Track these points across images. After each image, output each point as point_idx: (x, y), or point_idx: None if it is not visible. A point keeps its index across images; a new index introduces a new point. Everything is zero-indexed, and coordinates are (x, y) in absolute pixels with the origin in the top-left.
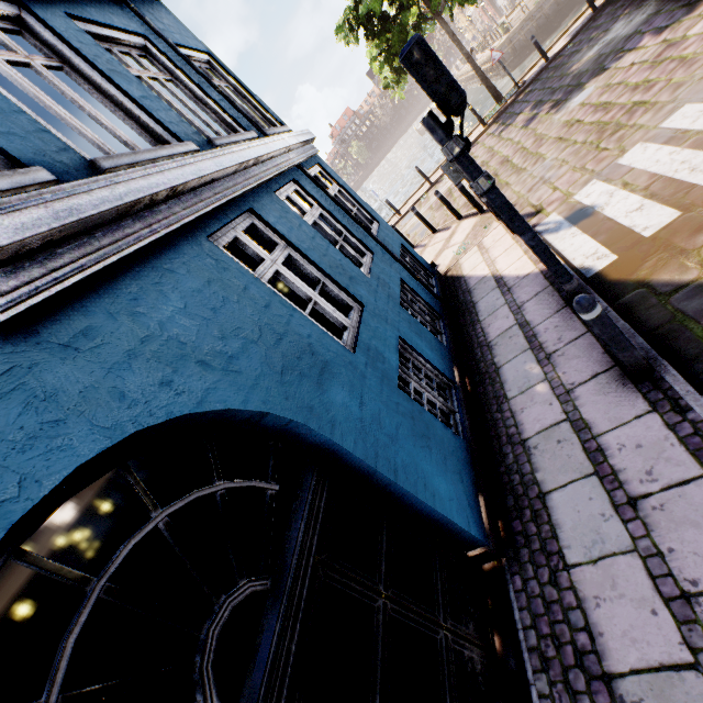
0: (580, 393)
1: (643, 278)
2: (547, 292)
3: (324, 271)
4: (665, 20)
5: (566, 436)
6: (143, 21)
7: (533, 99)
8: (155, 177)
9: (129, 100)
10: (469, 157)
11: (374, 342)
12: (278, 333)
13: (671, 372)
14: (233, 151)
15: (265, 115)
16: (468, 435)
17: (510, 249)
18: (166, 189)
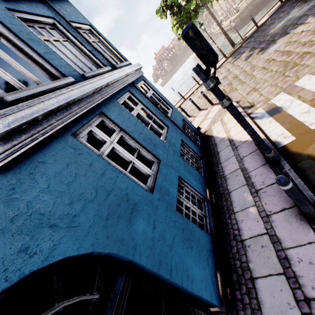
0: (275, 219)
1: (310, 153)
2: (256, 153)
3: (140, 143)
4: None
5: (266, 244)
6: (54, 10)
7: (250, 46)
8: (37, 106)
9: (37, 55)
10: (218, 88)
11: (164, 183)
12: (108, 191)
13: None
14: (93, 81)
15: (117, 56)
16: (212, 232)
17: (237, 125)
18: (44, 113)
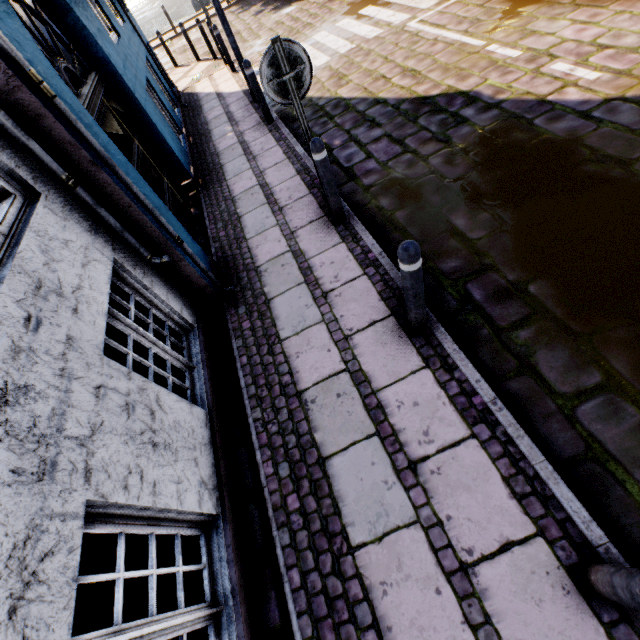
0: (246, 133)
1: None
2: (243, 99)
3: None
4: None
5: (237, 147)
6: None
7: None
8: None
9: None
10: None
11: (129, 58)
12: None
13: (279, 121)
14: None
15: None
16: (188, 150)
17: (229, 80)
18: None
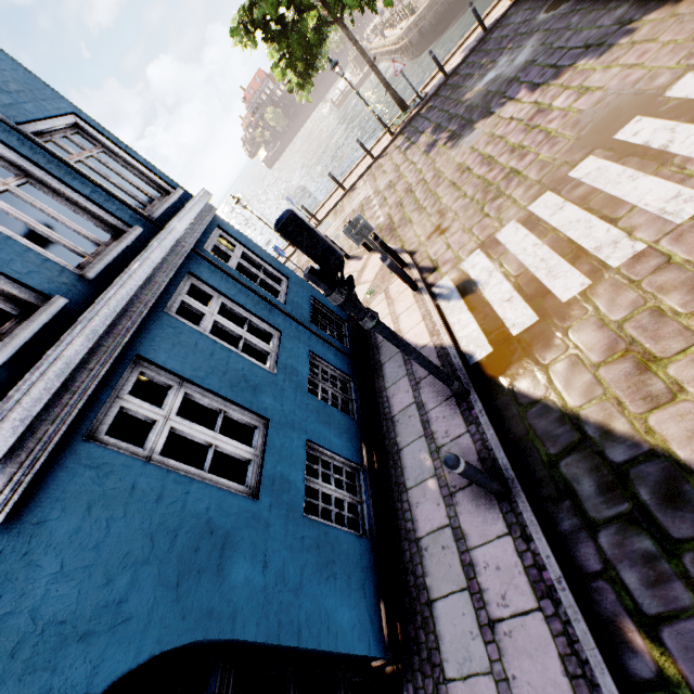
0: (460, 499)
1: (509, 382)
2: None
3: (225, 397)
4: (537, 76)
5: (448, 543)
6: None
7: (433, 119)
8: (10, 418)
9: None
10: (353, 302)
11: (279, 467)
12: (173, 529)
13: (522, 498)
14: (109, 297)
15: (152, 179)
16: (373, 530)
17: (411, 309)
18: (25, 427)
